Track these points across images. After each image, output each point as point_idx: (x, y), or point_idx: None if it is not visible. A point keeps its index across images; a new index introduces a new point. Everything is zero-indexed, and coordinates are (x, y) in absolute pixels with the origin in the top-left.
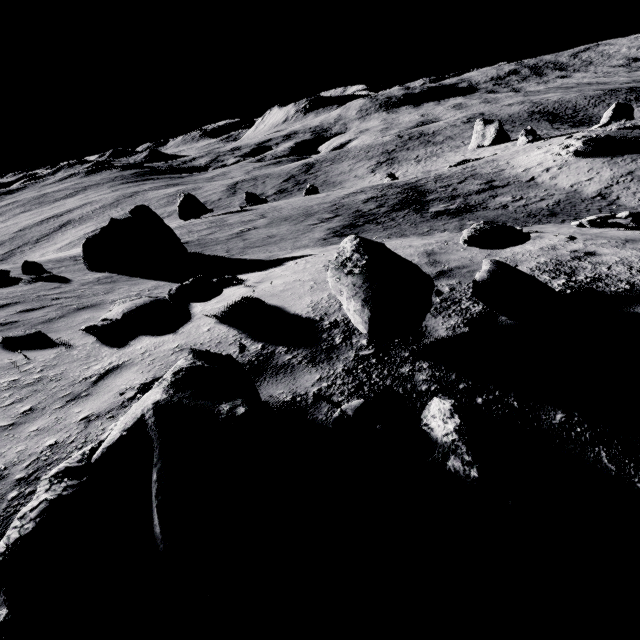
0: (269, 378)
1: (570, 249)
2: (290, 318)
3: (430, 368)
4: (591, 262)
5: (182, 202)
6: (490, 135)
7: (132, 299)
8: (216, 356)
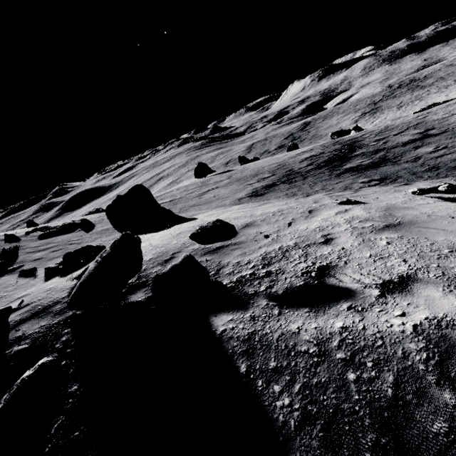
0: (35, 319)
1: (328, 232)
2: None
3: (72, 333)
4: (305, 253)
5: (196, 168)
6: None
7: None
8: None
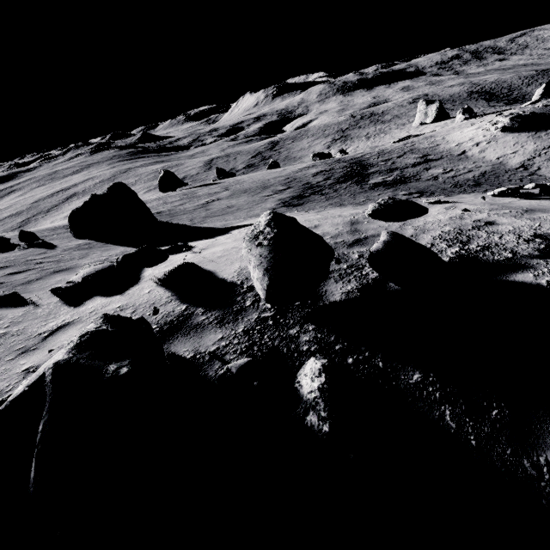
0: (181, 337)
1: (474, 219)
2: (217, 282)
3: (314, 330)
4: (487, 231)
5: (162, 177)
6: (432, 113)
7: (95, 264)
8: (125, 320)
